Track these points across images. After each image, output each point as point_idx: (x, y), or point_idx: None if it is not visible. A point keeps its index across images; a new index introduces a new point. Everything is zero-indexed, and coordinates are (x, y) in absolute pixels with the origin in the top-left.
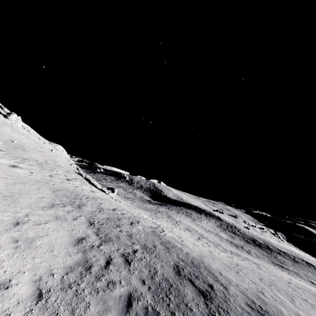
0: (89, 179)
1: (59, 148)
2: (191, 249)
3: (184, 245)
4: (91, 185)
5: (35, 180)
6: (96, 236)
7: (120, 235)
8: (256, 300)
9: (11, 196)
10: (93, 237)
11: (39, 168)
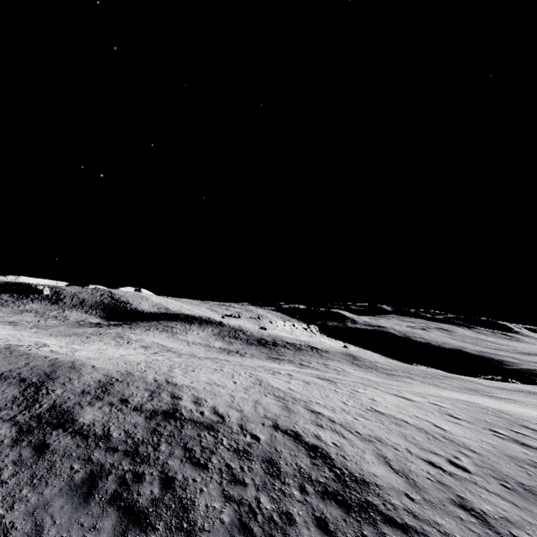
0: None
1: None
2: (75, 355)
3: (65, 354)
4: None
5: None
6: None
7: None
8: (119, 377)
9: None
10: None
11: None
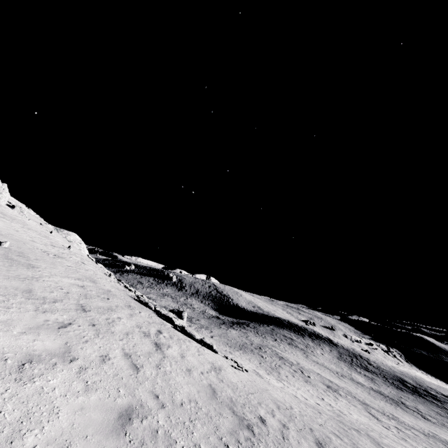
0: (170, 317)
1: (74, 239)
2: None
3: None
4: (188, 339)
5: (112, 417)
6: None
7: None
8: None
9: None
10: None
11: (88, 329)
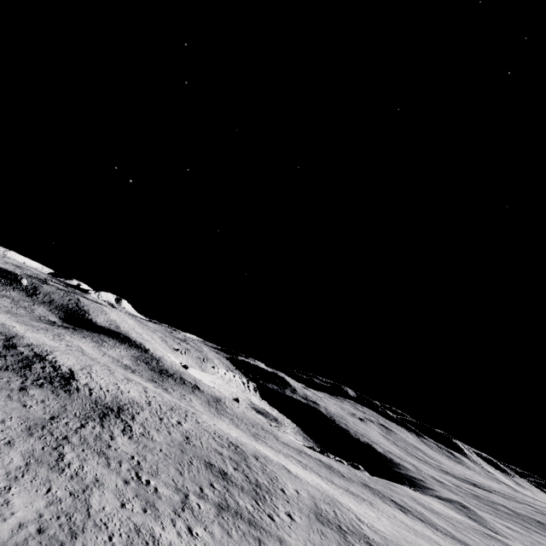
0: None
1: None
2: (25, 334)
3: (22, 333)
4: None
5: None
6: None
7: None
8: (36, 345)
9: None
10: None
11: None
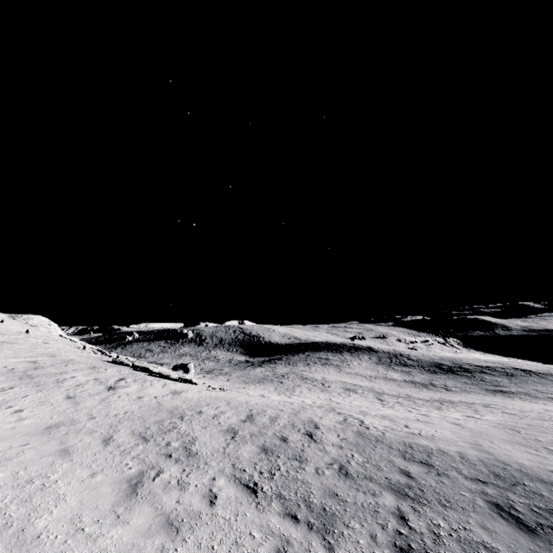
0: (146, 368)
1: (39, 322)
2: (444, 438)
3: (427, 437)
4: (160, 380)
5: (41, 428)
6: (296, 525)
7: (331, 487)
8: None
9: (0, 530)
10: (293, 533)
11: (30, 389)
